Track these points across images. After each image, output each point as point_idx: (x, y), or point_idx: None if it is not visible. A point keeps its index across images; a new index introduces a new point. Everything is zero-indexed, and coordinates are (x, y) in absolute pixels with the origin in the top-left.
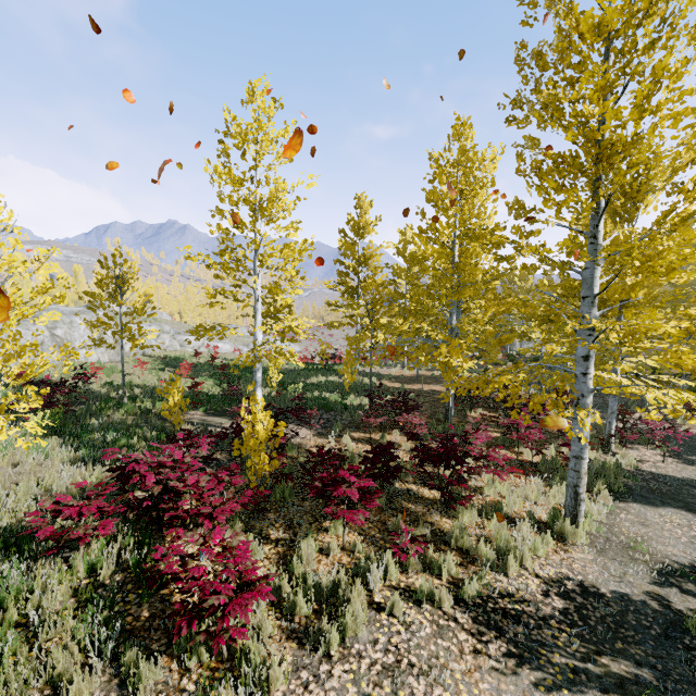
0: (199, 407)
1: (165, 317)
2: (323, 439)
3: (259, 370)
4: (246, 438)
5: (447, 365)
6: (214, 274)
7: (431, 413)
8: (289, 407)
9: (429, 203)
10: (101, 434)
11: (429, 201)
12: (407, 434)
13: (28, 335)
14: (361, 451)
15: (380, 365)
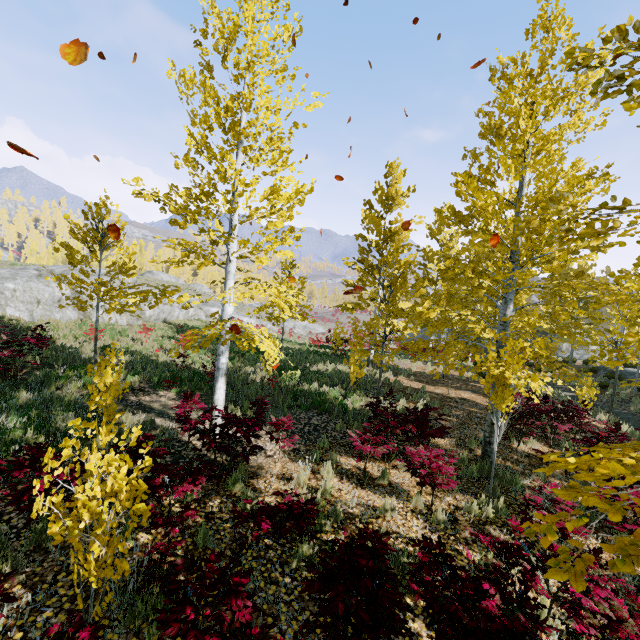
0: (176, 386)
1: (205, 289)
2: (295, 464)
3: (224, 353)
4: (73, 503)
5: (497, 380)
6: (171, 219)
7: (459, 437)
8: (244, 414)
9: (484, 137)
10: (1, 417)
11: (484, 135)
12: (421, 482)
13: (46, 291)
14: (343, 501)
15: (399, 357)
